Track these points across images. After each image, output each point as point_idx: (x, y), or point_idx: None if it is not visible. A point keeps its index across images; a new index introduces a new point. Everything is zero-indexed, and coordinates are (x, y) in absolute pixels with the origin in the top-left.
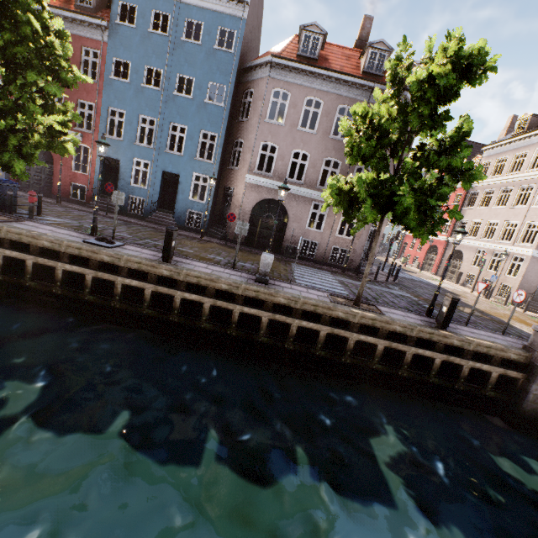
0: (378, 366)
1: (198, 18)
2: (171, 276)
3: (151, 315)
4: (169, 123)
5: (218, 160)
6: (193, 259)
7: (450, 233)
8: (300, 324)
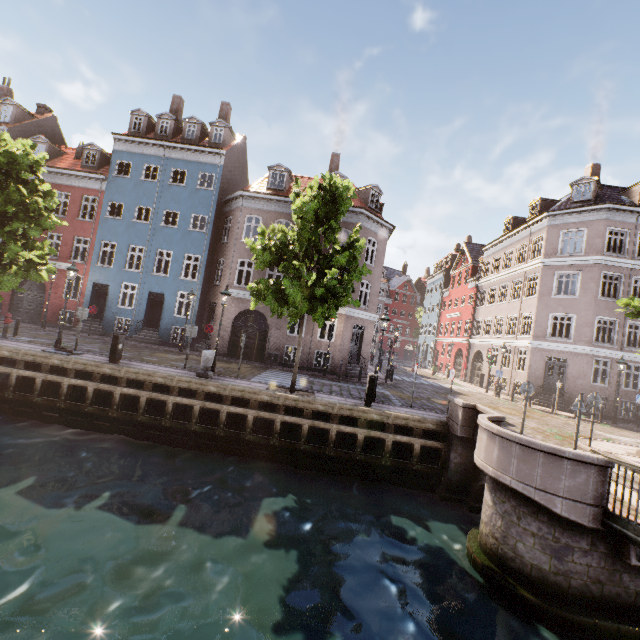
0: (306, 447)
1: (183, 167)
2: (113, 373)
3: (93, 412)
4: (156, 249)
5: (201, 278)
6: (148, 363)
7: (469, 334)
8: (228, 409)
